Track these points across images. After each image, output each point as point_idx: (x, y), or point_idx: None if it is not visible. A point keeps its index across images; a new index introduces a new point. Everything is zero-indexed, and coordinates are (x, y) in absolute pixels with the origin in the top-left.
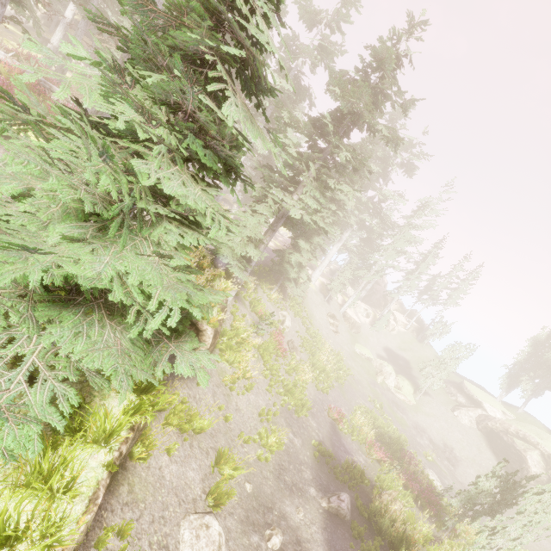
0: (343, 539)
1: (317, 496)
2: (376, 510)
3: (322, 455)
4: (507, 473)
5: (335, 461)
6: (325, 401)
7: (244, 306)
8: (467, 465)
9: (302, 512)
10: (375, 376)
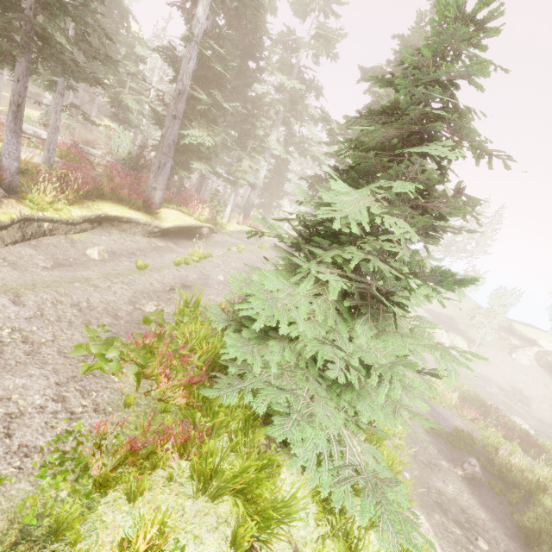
0: (490, 498)
1: (449, 467)
2: (501, 466)
3: (431, 429)
4: None
5: (443, 431)
6: None
7: None
8: (538, 402)
9: (450, 484)
10: None
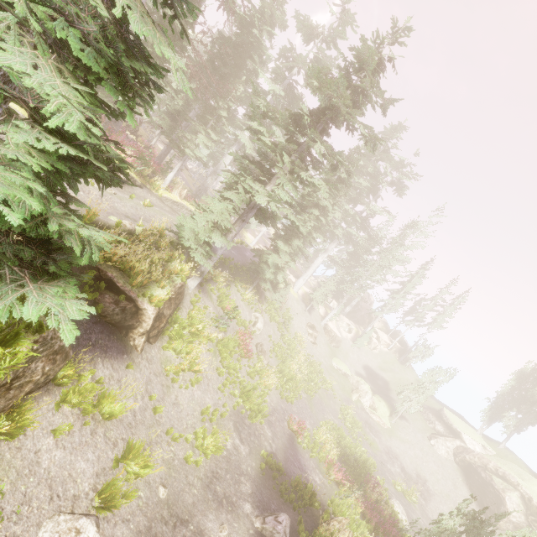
0: None
1: (251, 513)
2: None
3: (270, 468)
4: (474, 511)
5: (284, 477)
6: (287, 411)
7: (209, 299)
8: (440, 500)
9: (226, 531)
10: (350, 393)
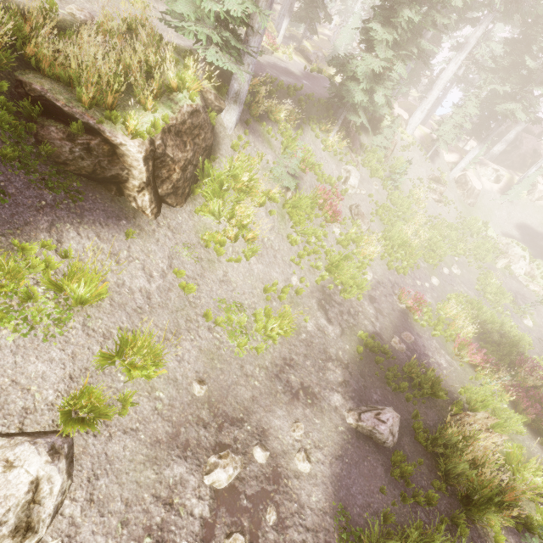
0: (369, 476)
1: (342, 406)
2: (447, 441)
3: (371, 351)
4: None
5: (393, 361)
6: (398, 284)
7: (266, 146)
8: None
9: (301, 430)
10: (494, 260)
